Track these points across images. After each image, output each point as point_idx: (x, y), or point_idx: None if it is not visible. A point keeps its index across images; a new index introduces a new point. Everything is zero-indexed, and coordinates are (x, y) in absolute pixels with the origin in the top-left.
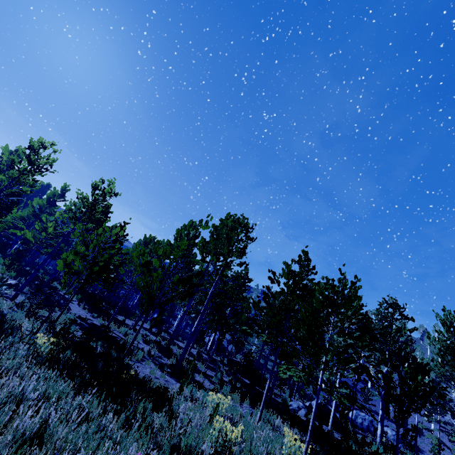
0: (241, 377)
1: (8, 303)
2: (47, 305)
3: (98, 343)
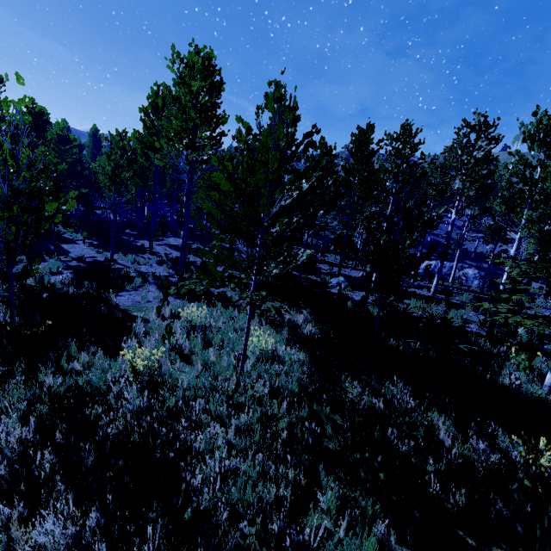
0: None
1: None
2: (20, 260)
3: (85, 283)
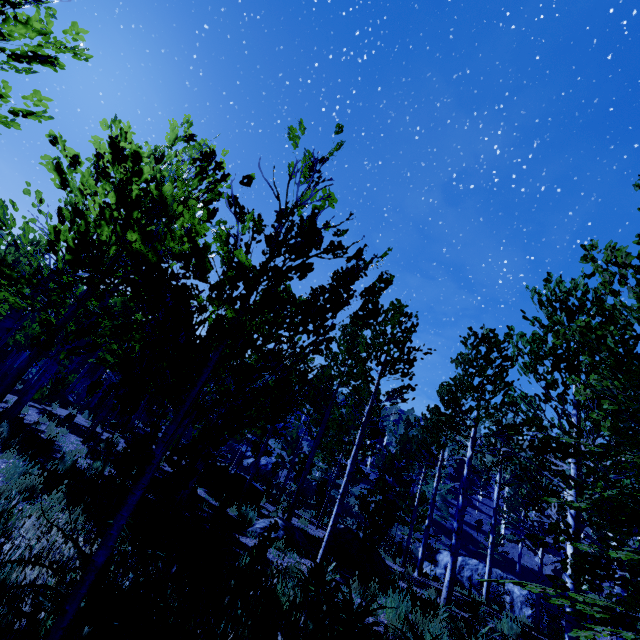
0: None
1: None
2: None
3: None
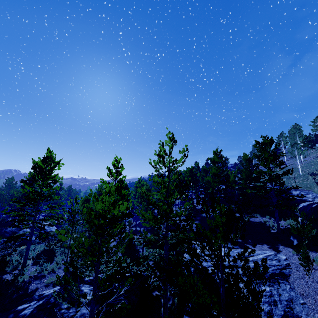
0: None
1: None
2: None
3: None
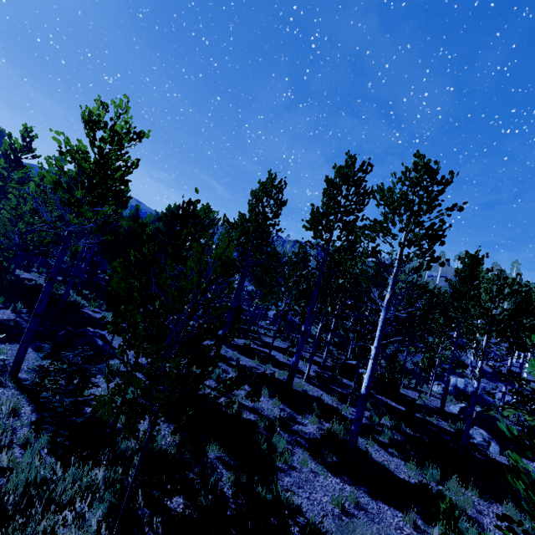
0: (379, 397)
1: (3, 413)
2: None
3: (208, 448)
